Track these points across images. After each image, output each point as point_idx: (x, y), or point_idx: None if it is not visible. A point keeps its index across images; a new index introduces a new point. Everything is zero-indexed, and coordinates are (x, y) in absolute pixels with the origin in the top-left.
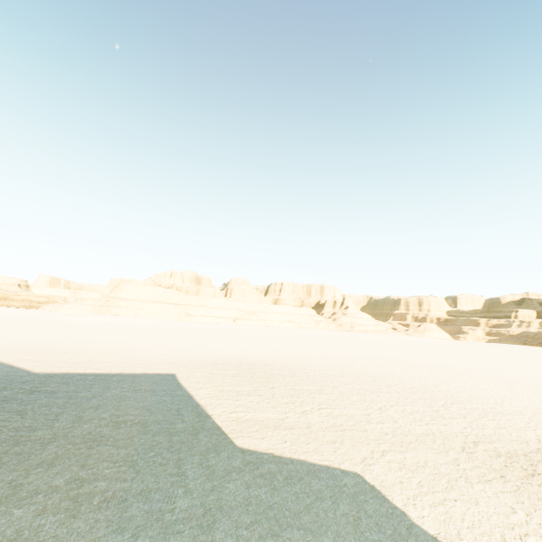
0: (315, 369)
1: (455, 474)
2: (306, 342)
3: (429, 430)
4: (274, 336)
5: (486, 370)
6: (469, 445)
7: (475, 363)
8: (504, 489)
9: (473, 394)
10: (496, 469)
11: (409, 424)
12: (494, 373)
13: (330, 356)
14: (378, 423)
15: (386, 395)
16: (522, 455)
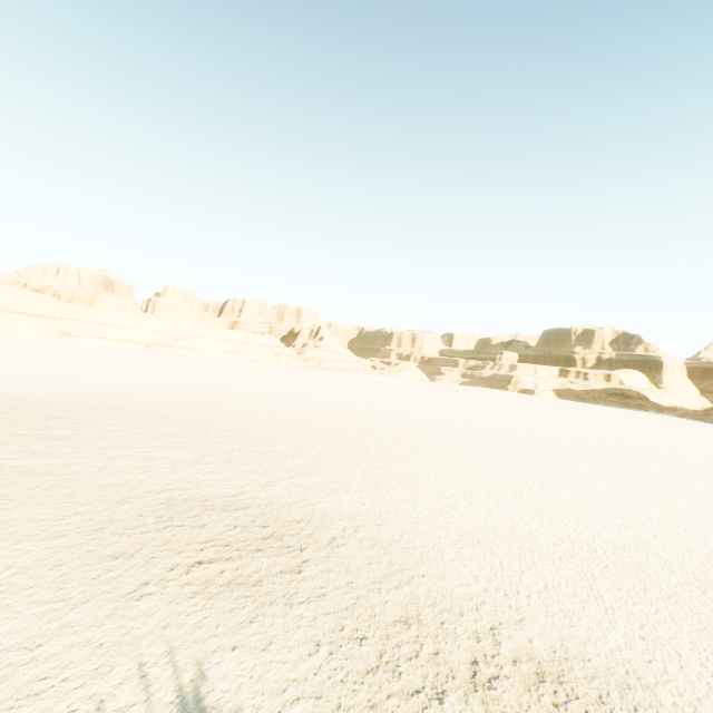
0: (138, 410)
1: (21, 533)
2: (217, 378)
3: (129, 479)
4: (182, 369)
5: (392, 412)
6: (146, 495)
7: (396, 405)
8: (61, 544)
9: (310, 436)
10: (113, 521)
11: (113, 474)
12: (396, 414)
13: (209, 395)
14: (60, 475)
15: (175, 439)
16: (200, 501)
